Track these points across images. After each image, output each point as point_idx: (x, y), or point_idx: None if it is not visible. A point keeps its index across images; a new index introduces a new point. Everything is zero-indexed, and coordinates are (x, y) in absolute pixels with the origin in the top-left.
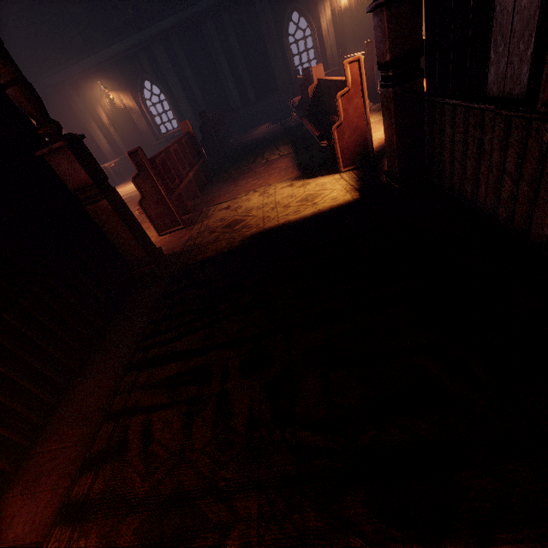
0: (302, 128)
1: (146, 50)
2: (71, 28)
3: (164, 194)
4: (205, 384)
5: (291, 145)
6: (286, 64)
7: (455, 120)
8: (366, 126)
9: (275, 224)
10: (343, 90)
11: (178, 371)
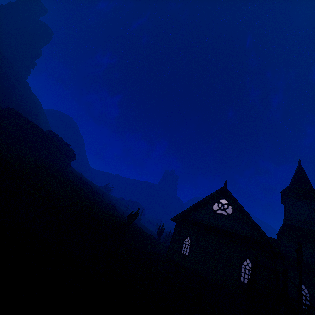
0: None
1: None
2: None
3: None
4: None
5: None
6: None
7: None
8: None
9: None
10: None
11: None
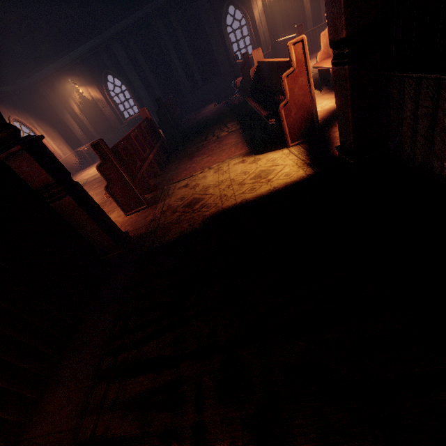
0: (245, 106)
1: (107, 49)
2: (42, 36)
3: (128, 179)
4: (178, 410)
5: (237, 122)
6: (226, 51)
7: (419, 93)
8: (311, 102)
9: (233, 203)
10: (288, 70)
11: (148, 387)
